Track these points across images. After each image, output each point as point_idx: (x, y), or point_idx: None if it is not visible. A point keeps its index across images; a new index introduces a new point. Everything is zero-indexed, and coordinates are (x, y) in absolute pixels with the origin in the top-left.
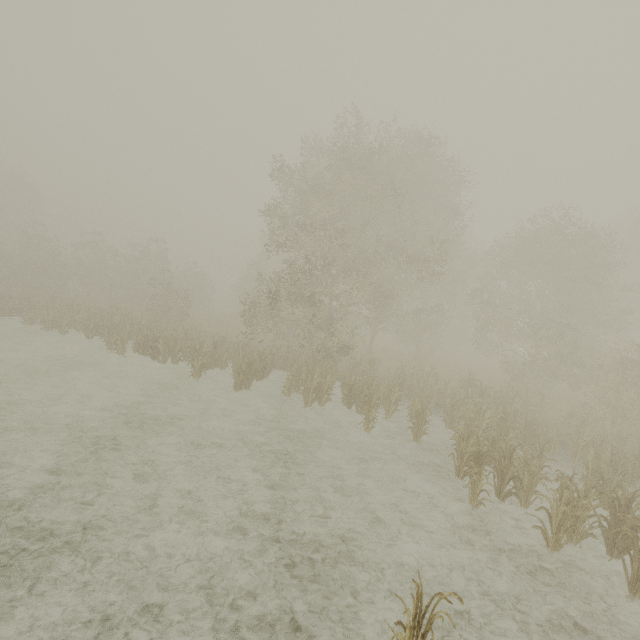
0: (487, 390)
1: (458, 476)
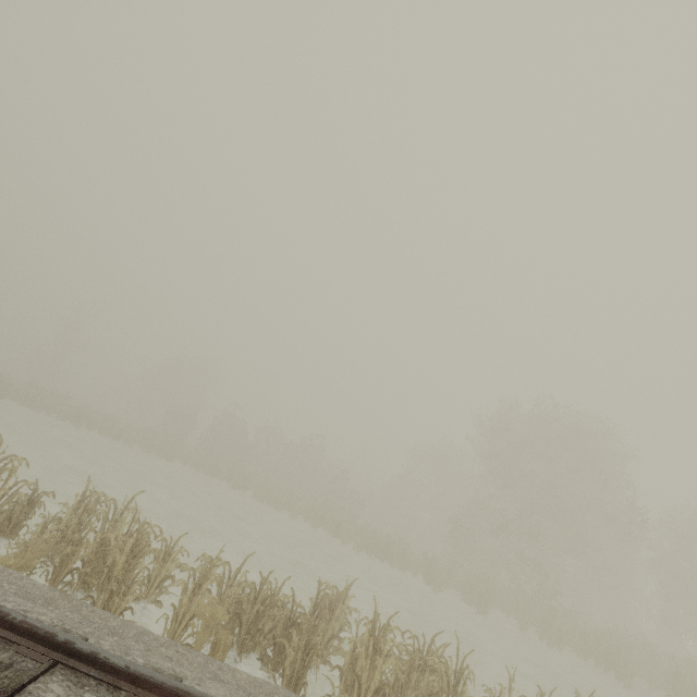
0: None
1: None
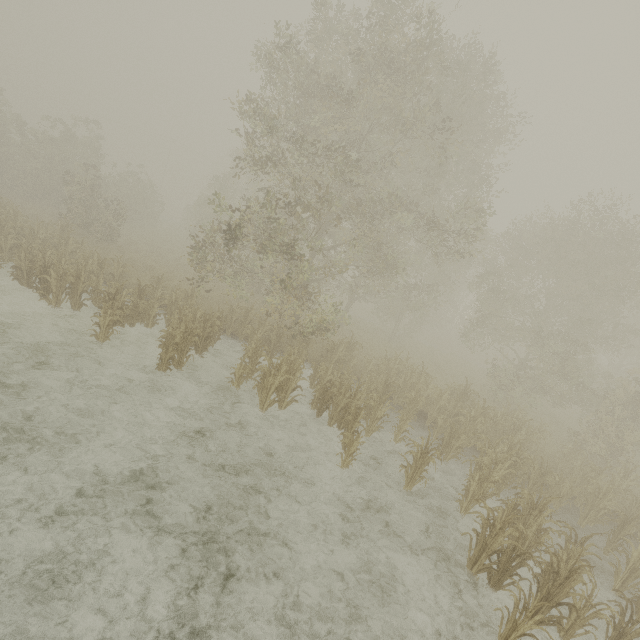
0: (487, 409)
1: (471, 568)
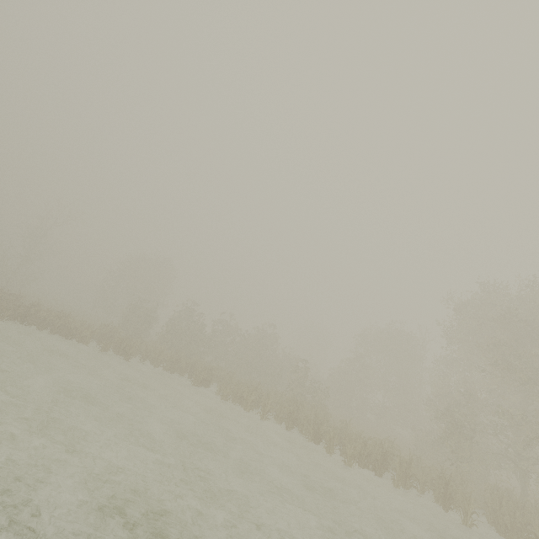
0: None
1: None
